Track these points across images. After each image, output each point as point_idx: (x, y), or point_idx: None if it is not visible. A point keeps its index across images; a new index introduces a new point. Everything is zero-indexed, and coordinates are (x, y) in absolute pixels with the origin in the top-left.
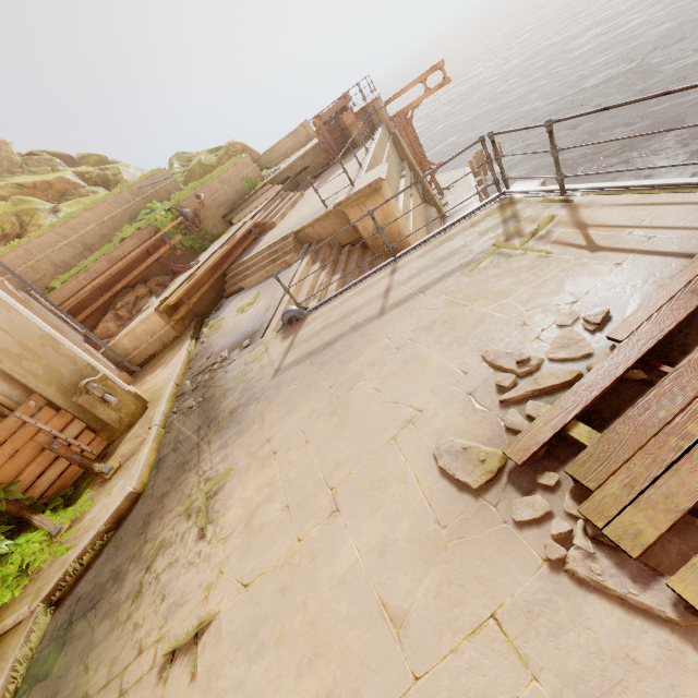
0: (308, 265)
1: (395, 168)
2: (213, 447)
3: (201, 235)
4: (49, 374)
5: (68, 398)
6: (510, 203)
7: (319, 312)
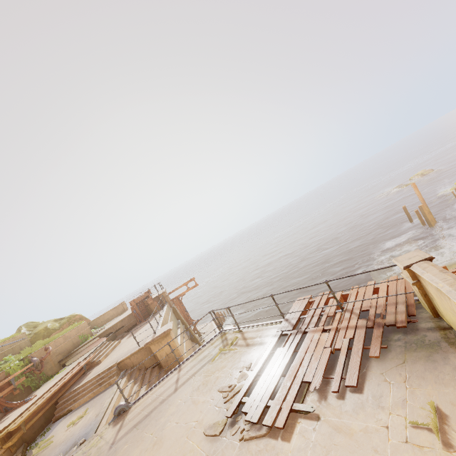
0: (125, 382)
1: (174, 323)
2: None
3: (39, 376)
4: None
5: None
6: (224, 334)
7: (138, 402)
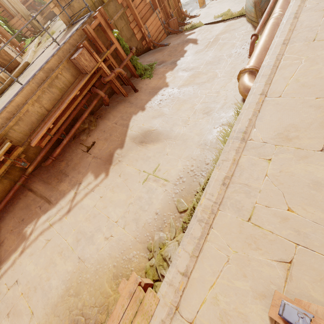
0: None
1: None
2: None
3: None
4: (21, 10)
5: (26, 18)
6: None
7: None
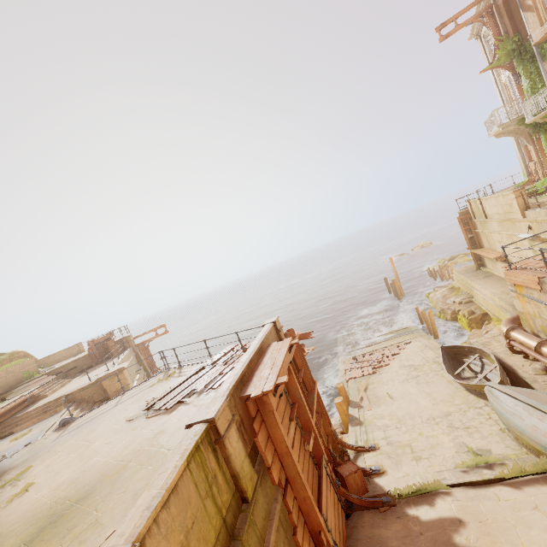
0: (72, 410)
1: (135, 368)
2: (13, 472)
3: None
4: None
5: None
6: (168, 371)
7: (82, 417)
